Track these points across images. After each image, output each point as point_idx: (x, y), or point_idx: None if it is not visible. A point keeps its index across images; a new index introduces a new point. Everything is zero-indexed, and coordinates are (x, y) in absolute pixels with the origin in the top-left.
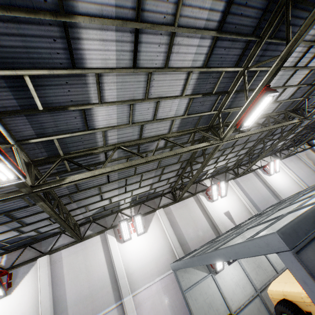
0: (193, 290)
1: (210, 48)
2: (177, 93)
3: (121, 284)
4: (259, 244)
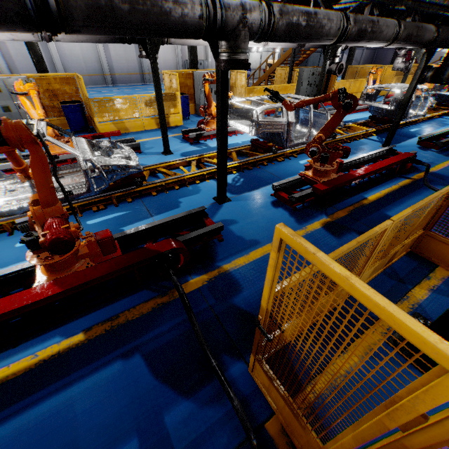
0: None
1: None
2: None
3: None
4: None
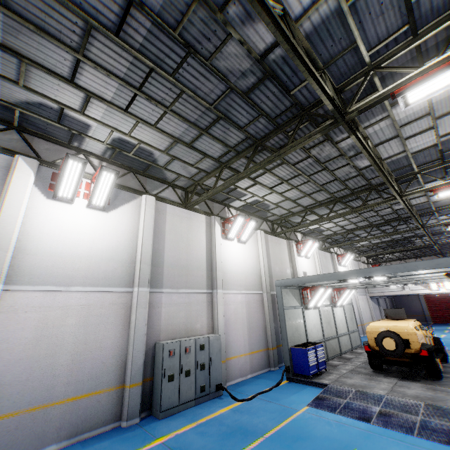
0: (289, 311)
1: None
2: (441, 133)
3: (218, 276)
4: None
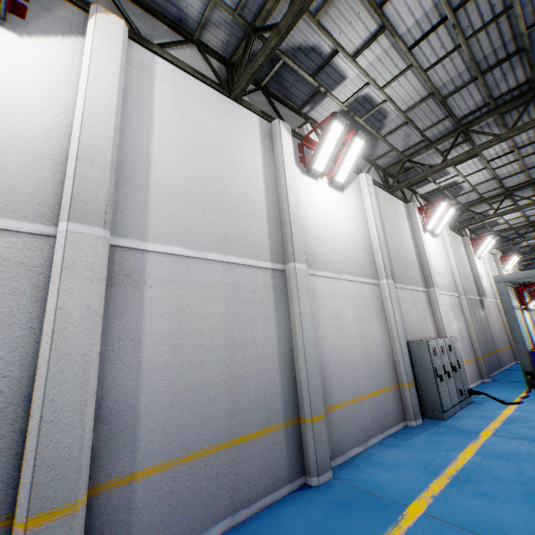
0: (514, 311)
1: None
2: None
3: (431, 272)
4: None
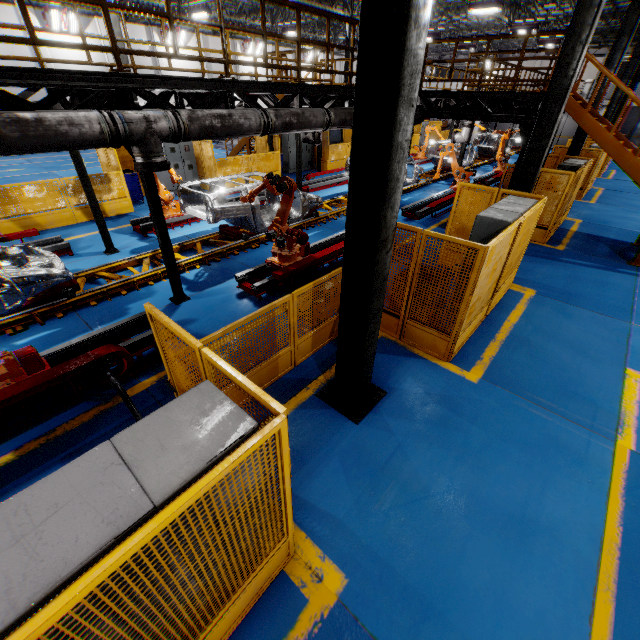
0: None
1: None
2: None
3: None
4: None
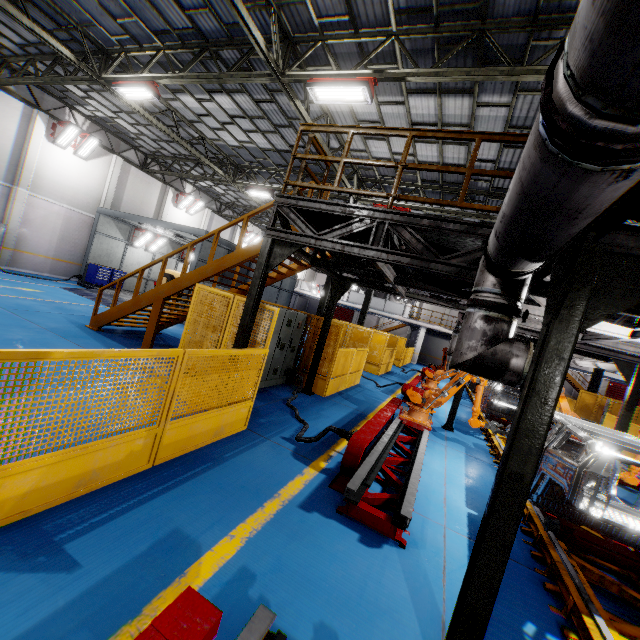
0: (104, 238)
1: (270, 150)
2: (239, 139)
3: (25, 175)
4: (196, 231)
